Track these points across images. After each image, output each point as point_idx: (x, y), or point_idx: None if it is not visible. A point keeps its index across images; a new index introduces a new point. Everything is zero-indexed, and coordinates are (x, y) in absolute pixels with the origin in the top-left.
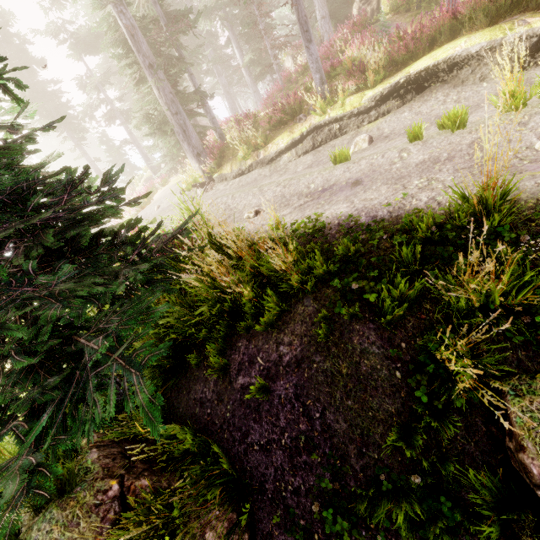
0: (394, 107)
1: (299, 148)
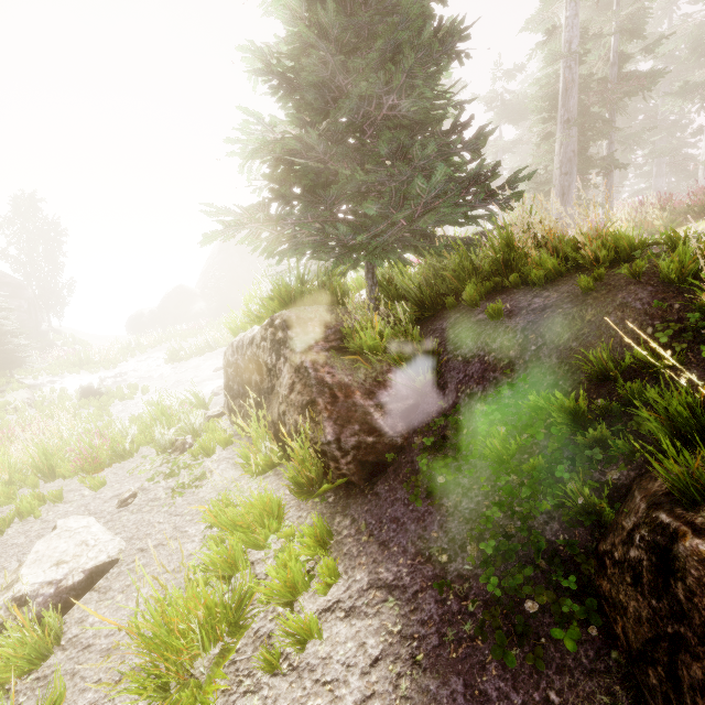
0: None
1: None
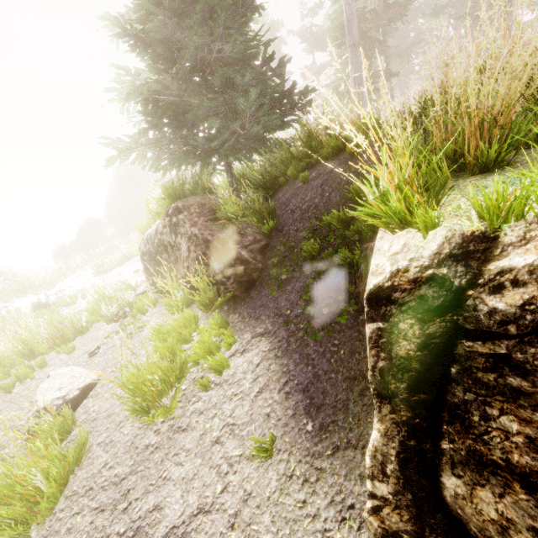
0: None
1: None
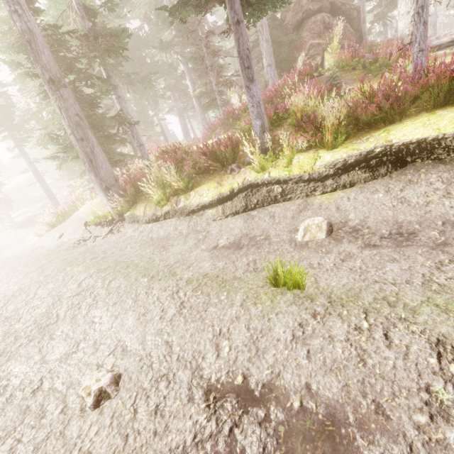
0: (360, 180)
1: (228, 207)
